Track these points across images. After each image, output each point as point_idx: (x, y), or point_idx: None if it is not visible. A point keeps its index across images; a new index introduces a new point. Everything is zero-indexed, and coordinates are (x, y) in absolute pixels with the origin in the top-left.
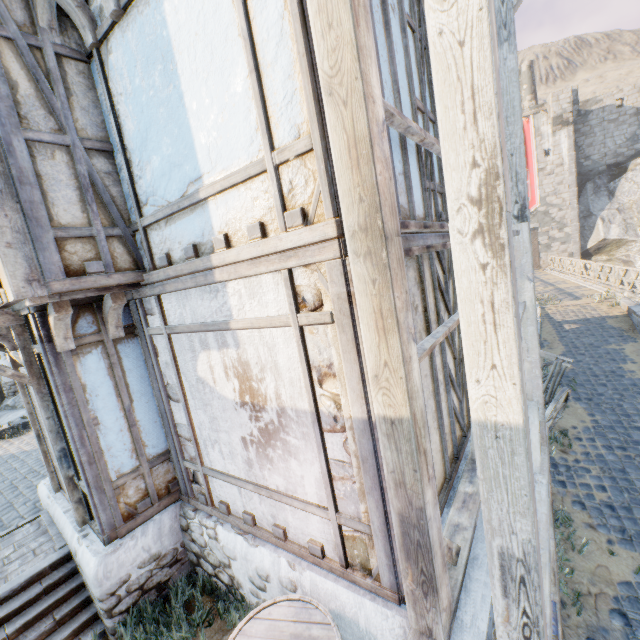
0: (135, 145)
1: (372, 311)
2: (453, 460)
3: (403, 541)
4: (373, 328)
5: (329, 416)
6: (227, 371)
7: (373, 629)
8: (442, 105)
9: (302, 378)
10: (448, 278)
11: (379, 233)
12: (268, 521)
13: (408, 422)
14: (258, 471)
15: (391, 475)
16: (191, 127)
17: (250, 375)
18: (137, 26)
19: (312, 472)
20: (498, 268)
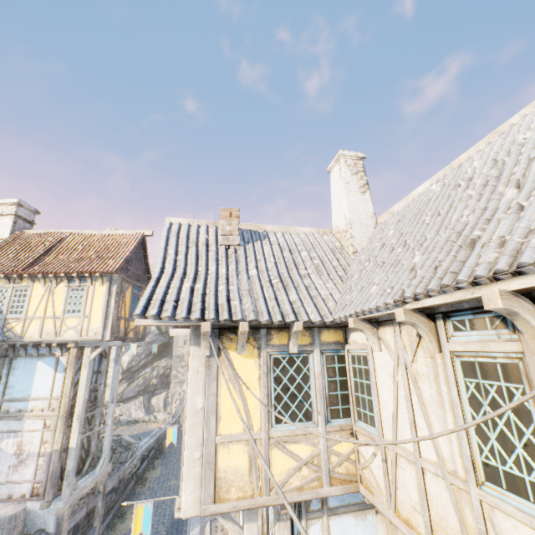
0: (12, 380)
1: (60, 429)
2: (76, 474)
3: (51, 476)
4: (59, 432)
5: (43, 452)
6: (14, 444)
7: (35, 507)
8: (77, 402)
9: (39, 444)
10: (94, 415)
11: (65, 416)
12: (6, 494)
13: (60, 449)
14: (11, 476)
15: (53, 461)
16: (34, 384)
17: (23, 444)
18: (29, 360)
19: (32, 470)
20: (78, 424)
